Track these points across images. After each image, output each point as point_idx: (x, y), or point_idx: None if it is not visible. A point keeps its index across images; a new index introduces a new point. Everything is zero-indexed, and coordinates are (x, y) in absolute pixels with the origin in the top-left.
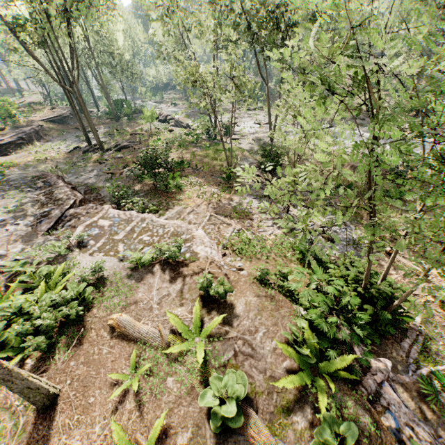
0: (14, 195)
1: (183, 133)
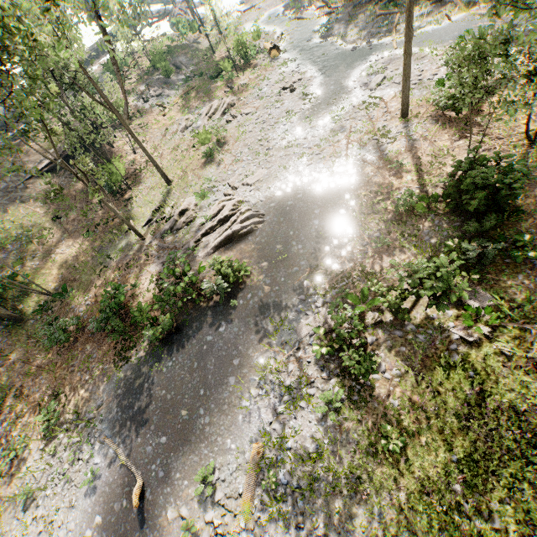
0: None
1: (173, 36)
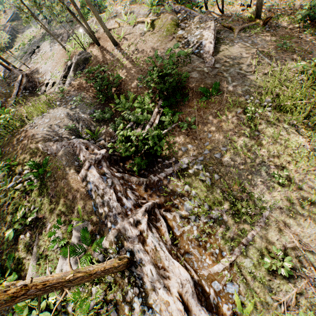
0: (43, 42)
1: None
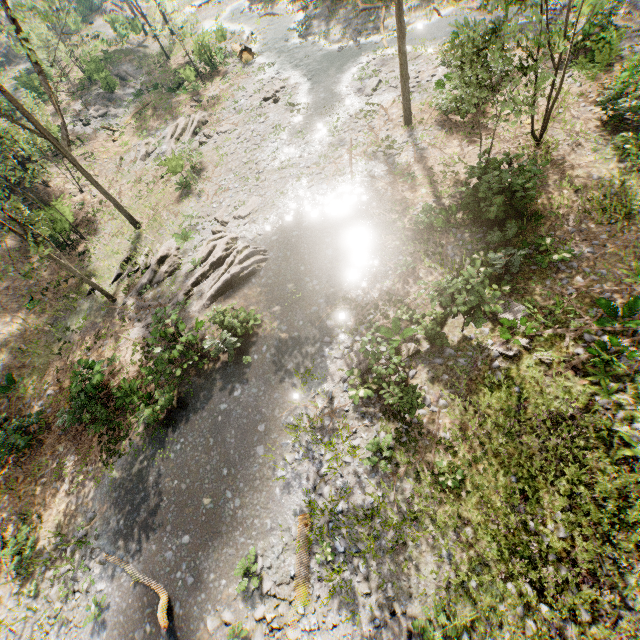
0: None
1: (109, 38)
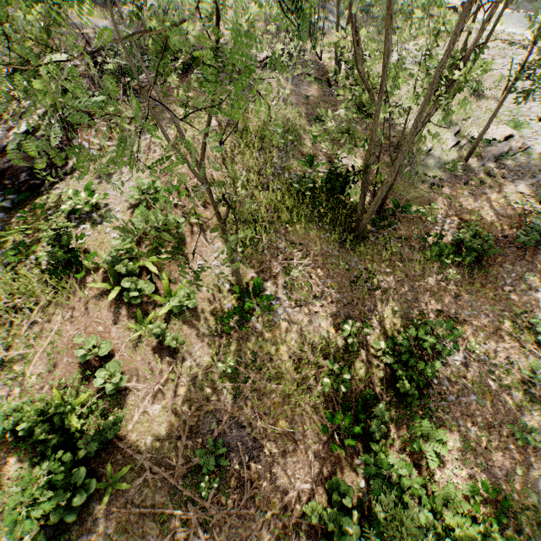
0: None
1: None
